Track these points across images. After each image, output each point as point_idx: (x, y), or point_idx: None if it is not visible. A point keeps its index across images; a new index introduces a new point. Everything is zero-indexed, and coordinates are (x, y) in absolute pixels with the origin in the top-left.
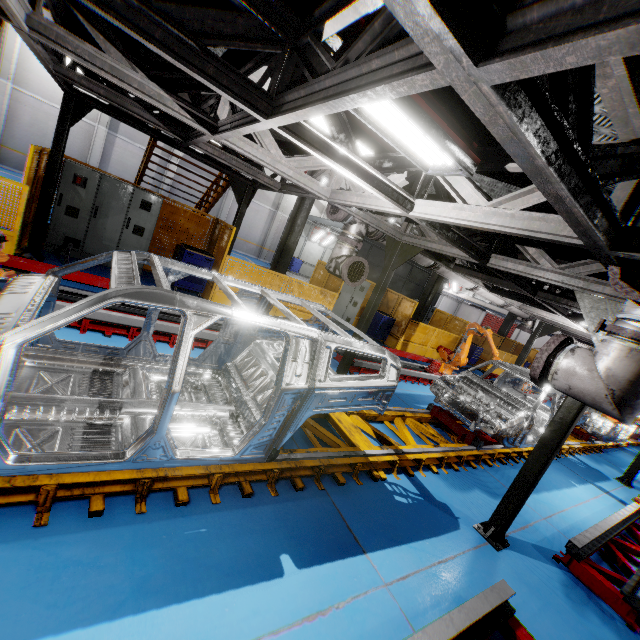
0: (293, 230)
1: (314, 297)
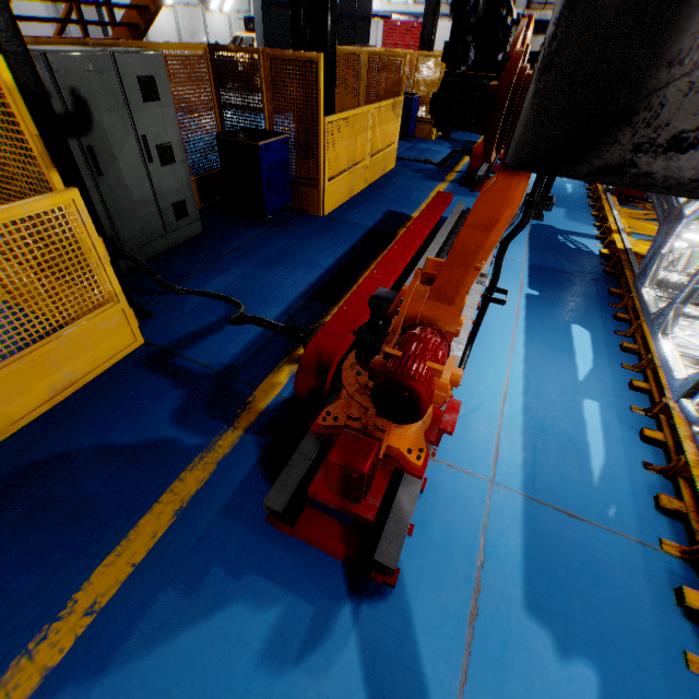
0: (330, 6)
1: (388, 120)
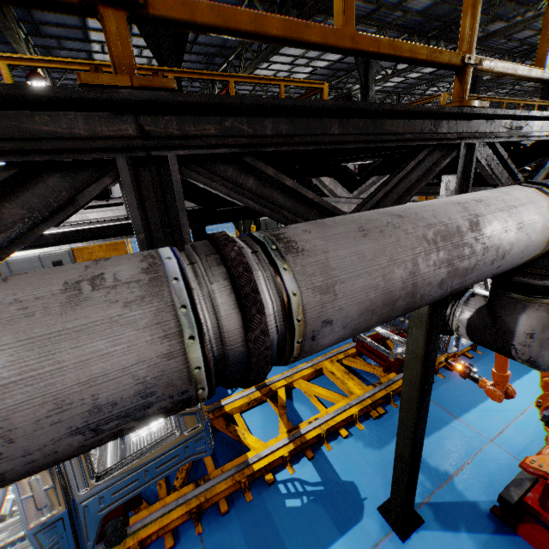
0: None
1: None
